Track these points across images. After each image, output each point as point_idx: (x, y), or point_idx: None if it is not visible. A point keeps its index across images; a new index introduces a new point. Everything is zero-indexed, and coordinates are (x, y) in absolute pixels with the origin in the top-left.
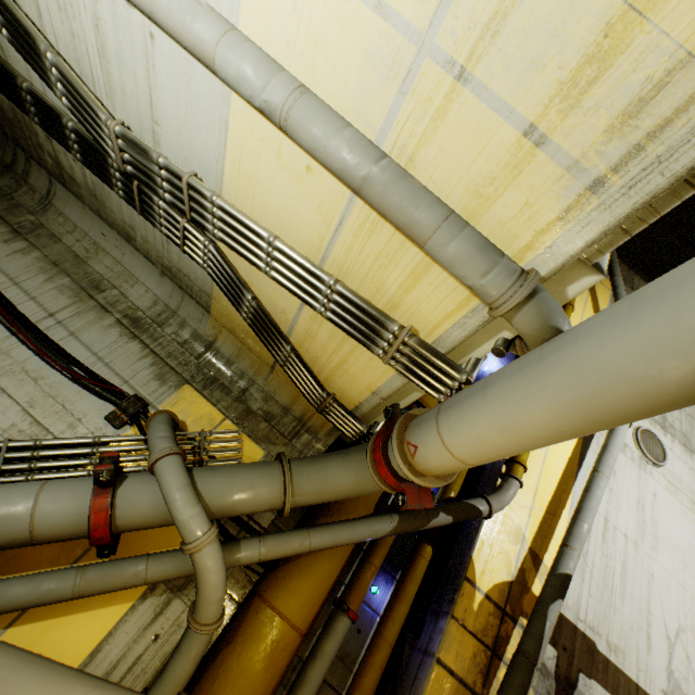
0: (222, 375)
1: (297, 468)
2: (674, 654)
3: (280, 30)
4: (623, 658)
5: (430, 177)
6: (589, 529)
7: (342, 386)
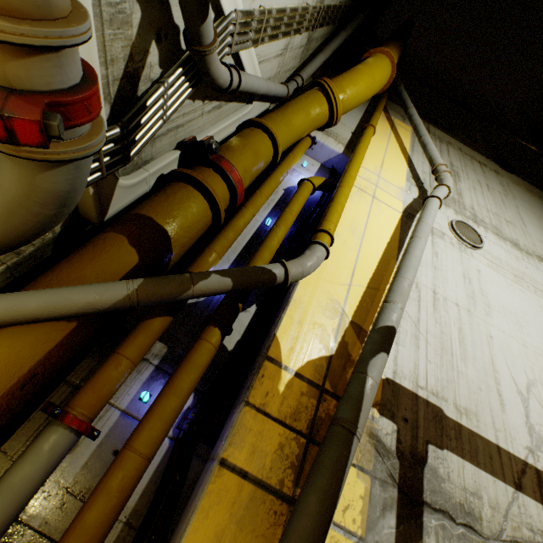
0: None
1: None
2: (530, 408)
3: None
4: (477, 421)
5: None
6: (410, 283)
7: None
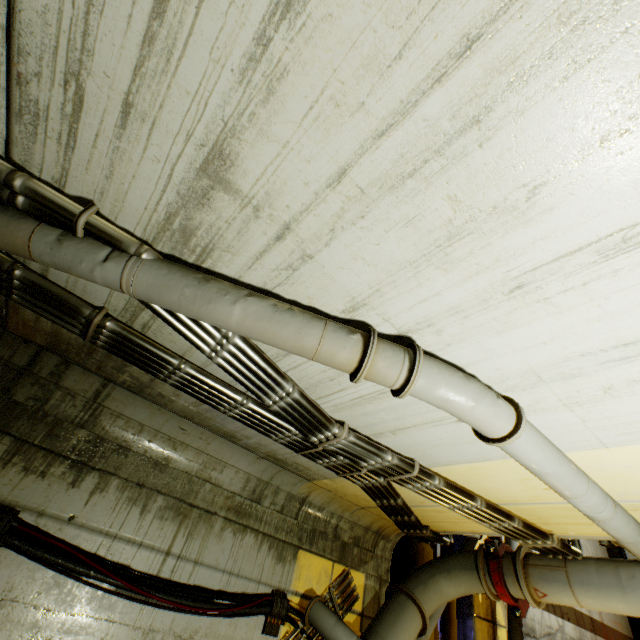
0: (317, 523)
1: (421, 597)
2: None
3: (602, 465)
4: None
5: (639, 514)
6: None
7: (443, 525)
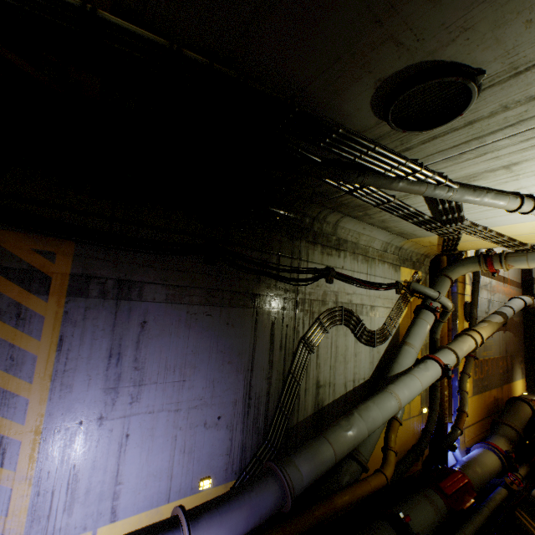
0: (404, 256)
1: (450, 276)
2: None
3: None
4: None
5: None
6: None
7: (466, 248)
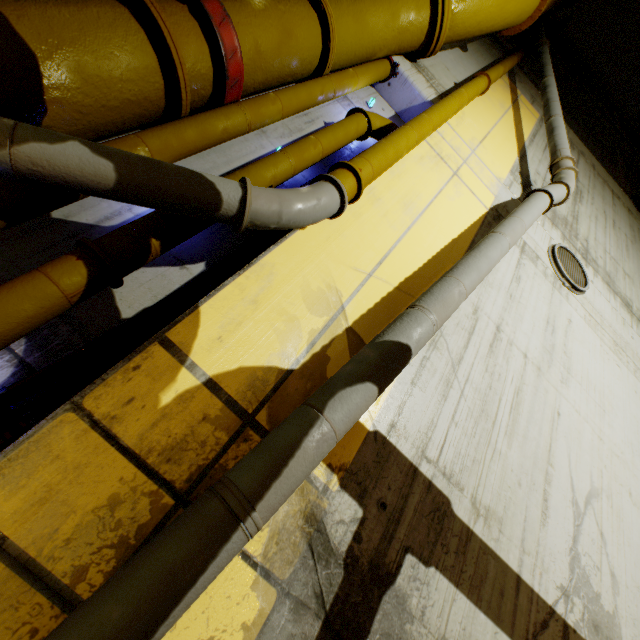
0: None
1: None
2: (583, 529)
3: None
4: (500, 531)
5: None
6: (464, 291)
7: None
